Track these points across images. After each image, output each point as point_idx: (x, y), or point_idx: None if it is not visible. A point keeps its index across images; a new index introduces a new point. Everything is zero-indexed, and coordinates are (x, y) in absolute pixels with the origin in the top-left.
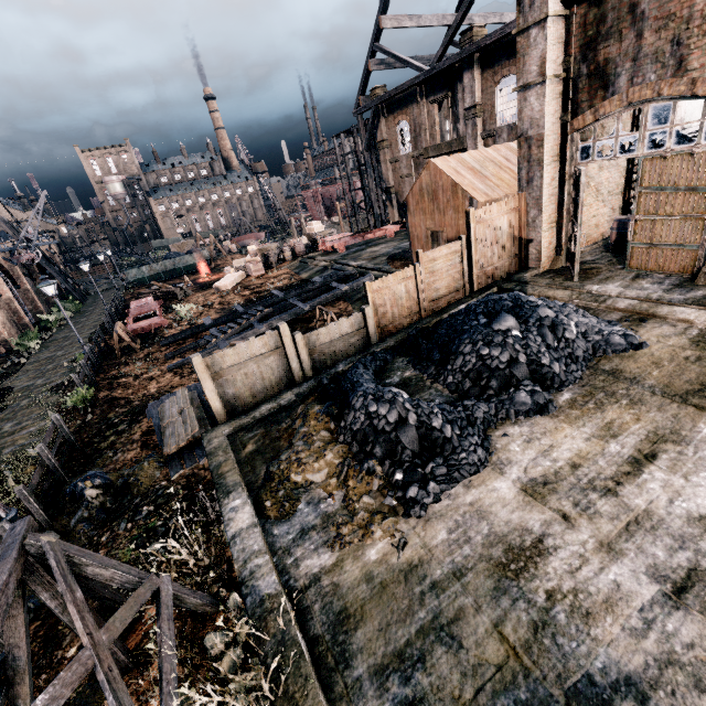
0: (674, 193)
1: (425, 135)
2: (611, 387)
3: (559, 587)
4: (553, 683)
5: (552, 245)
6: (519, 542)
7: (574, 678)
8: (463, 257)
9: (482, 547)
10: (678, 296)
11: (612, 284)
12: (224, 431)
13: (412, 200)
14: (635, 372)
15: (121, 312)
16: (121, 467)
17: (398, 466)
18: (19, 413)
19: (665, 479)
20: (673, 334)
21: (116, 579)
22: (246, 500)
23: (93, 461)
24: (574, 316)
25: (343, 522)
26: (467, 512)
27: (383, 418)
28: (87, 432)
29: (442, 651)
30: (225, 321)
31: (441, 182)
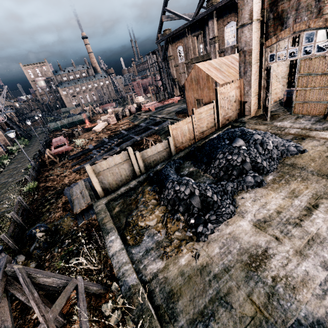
0: (316, 76)
1: (190, 52)
2: (292, 172)
3: (278, 274)
4: (280, 325)
5: (256, 104)
6: (255, 252)
7: (291, 322)
8: (214, 111)
9: (237, 255)
10: (319, 126)
11: (286, 121)
12: (103, 202)
13: (187, 84)
14: (303, 164)
15: (48, 144)
16: (53, 220)
17: (191, 216)
18: (1, 195)
19: (324, 217)
20: (319, 145)
21: (55, 282)
22: (117, 236)
23: (39, 218)
24: (271, 138)
25: (166, 245)
26: (227, 238)
27: (182, 193)
28: (35, 204)
29: (223, 310)
30: (99, 146)
31: (201, 75)
